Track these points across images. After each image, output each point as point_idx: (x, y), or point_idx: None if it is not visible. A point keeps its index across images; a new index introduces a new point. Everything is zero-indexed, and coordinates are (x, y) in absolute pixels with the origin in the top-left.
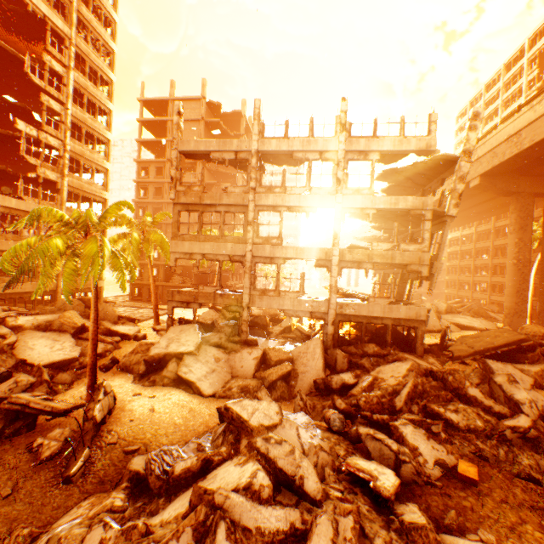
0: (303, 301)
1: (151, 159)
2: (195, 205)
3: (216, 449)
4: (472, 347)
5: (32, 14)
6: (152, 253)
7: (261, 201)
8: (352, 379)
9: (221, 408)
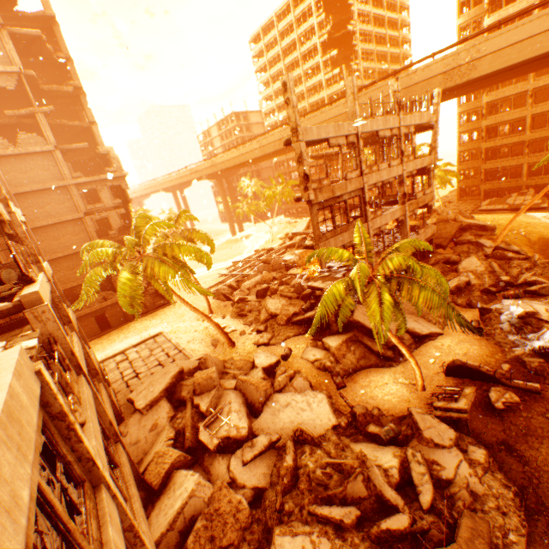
0: None
1: None
2: (328, 200)
3: (545, 327)
4: (446, 238)
5: None
6: (138, 277)
7: (369, 181)
8: (466, 278)
9: (521, 315)
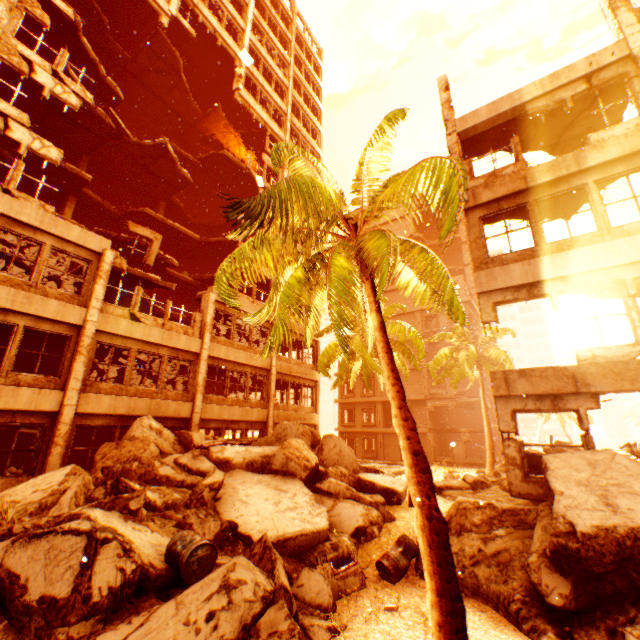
0: None
1: None
2: (514, 196)
3: None
4: None
5: (254, 132)
6: None
7: None
8: None
9: None
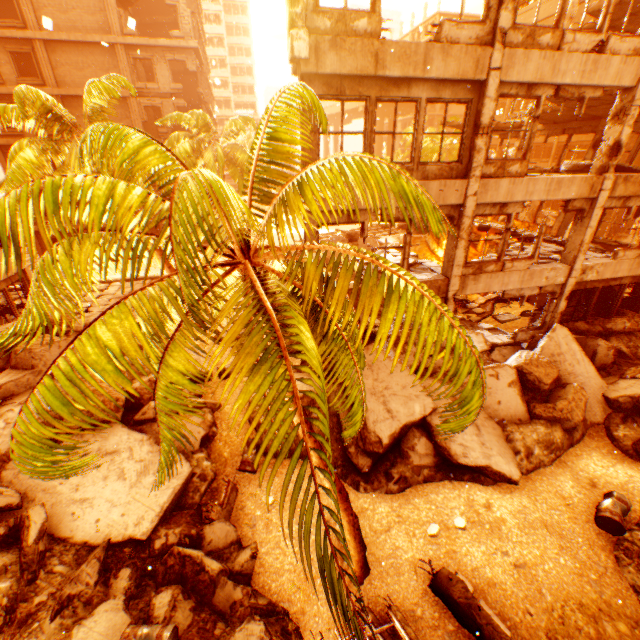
0: (537, 272)
1: None
2: (360, 80)
3: None
4: None
5: None
6: None
7: (513, 69)
8: None
9: None
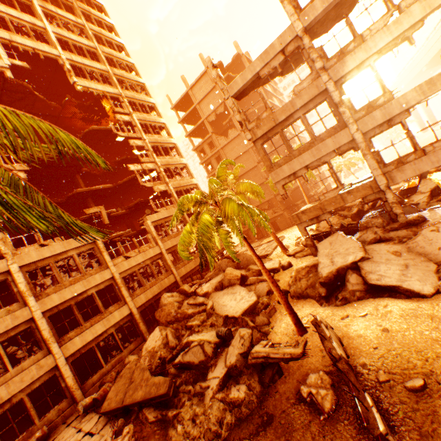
0: None
1: (201, 141)
2: (272, 129)
3: None
4: None
5: (98, 98)
6: None
7: (338, 73)
8: None
9: None
